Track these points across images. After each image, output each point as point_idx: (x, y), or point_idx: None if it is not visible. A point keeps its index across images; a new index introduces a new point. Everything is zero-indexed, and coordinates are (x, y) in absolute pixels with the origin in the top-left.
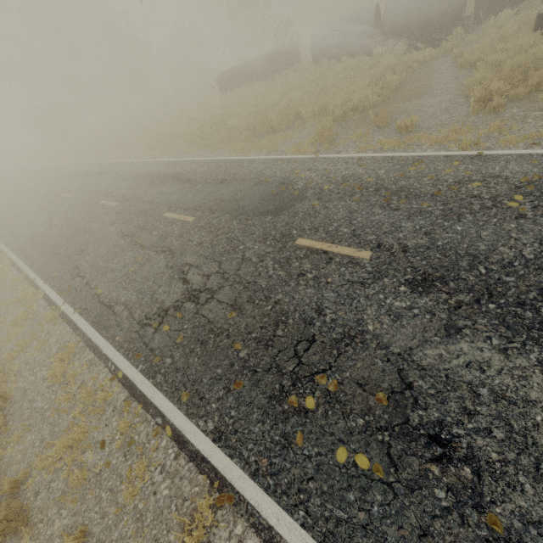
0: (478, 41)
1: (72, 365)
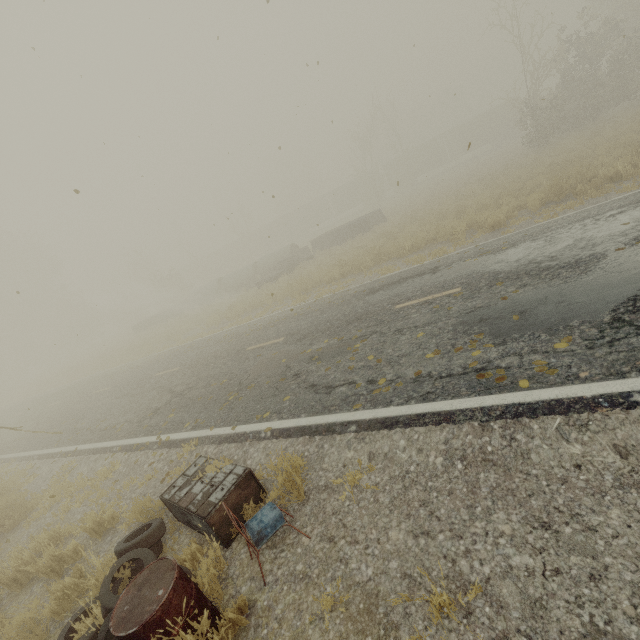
0: None
1: None
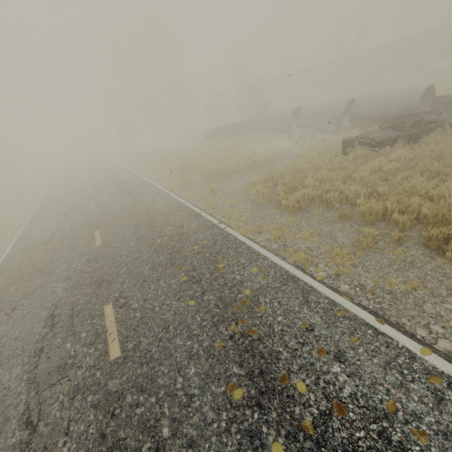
0: None
1: None
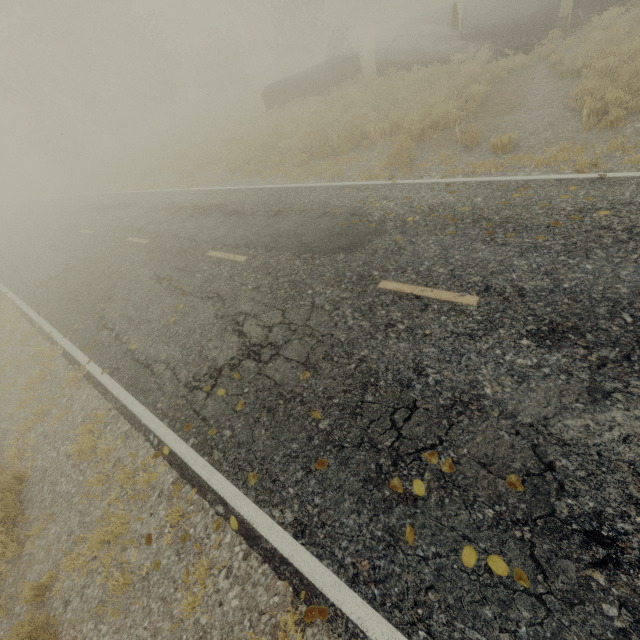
0: (579, 45)
1: (103, 438)
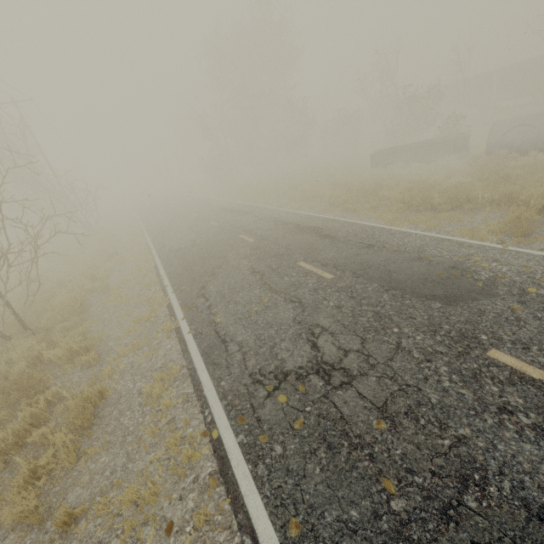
0: None
1: (170, 391)
